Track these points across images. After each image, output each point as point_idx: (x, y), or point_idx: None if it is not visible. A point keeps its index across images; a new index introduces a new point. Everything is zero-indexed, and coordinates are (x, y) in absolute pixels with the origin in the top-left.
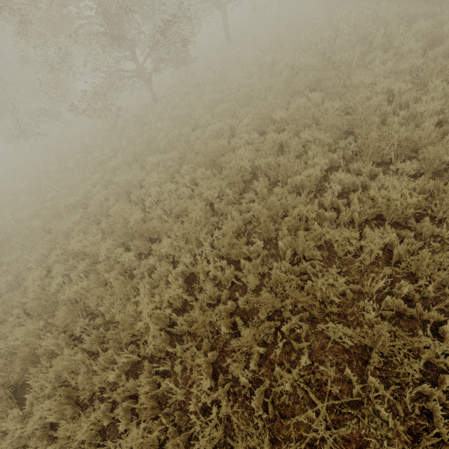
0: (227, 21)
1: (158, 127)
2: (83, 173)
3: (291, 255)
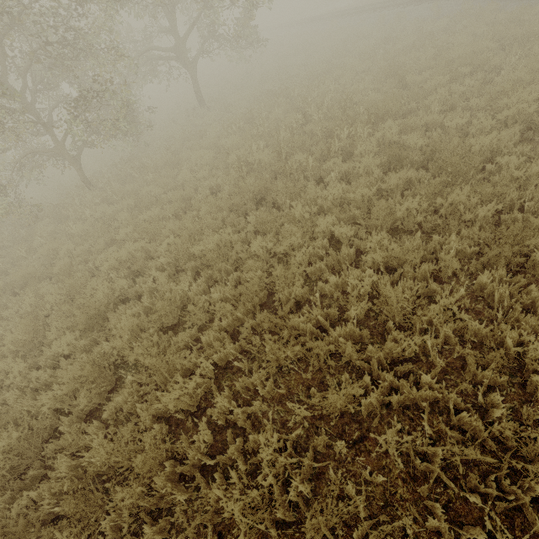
0: (197, 81)
1: (73, 231)
2: None
3: None
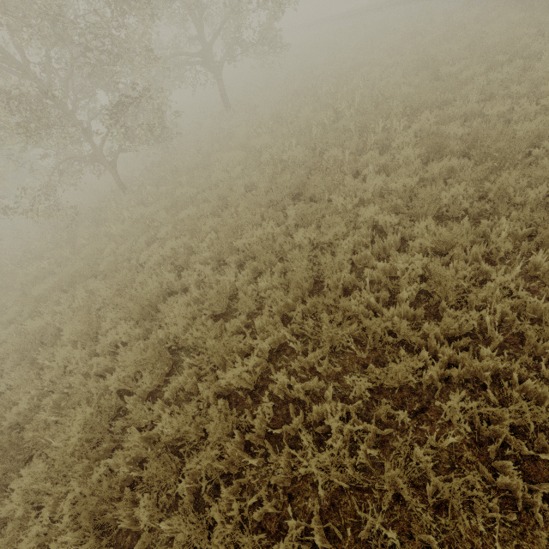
0: (223, 85)
1: (113, 232)
2: (7, 297)
3: (181, 542)
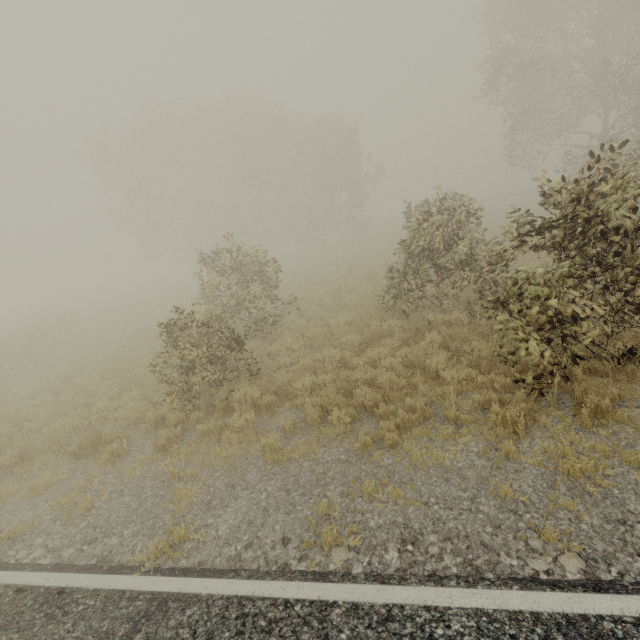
0: None
1: None
2: None
3: None
